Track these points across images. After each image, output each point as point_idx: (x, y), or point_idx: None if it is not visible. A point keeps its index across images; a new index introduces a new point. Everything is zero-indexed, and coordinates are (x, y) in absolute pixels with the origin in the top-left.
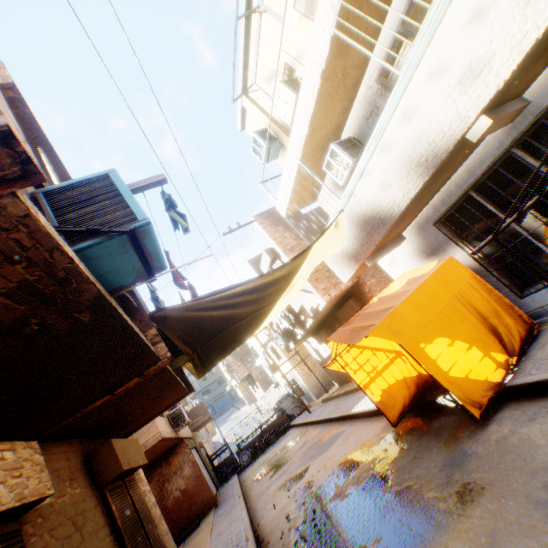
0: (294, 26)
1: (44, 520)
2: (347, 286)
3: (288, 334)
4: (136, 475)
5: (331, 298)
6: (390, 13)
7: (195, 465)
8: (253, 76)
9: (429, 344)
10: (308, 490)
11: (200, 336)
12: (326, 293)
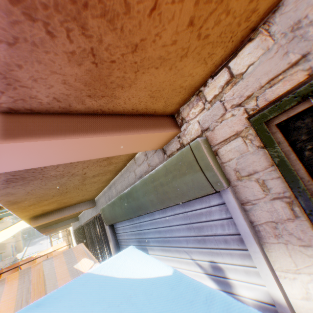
0: None
1: None
2: None
3: None
4: None
5: None
6: None
7: None
8: None
9: None
10: None
11: None
12: None
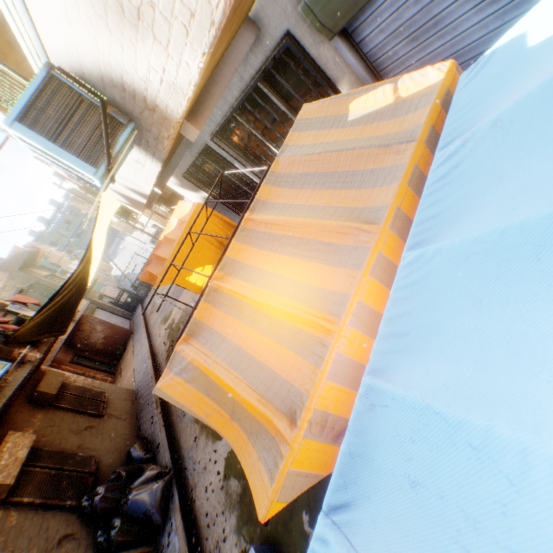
0: None
1: (39, 437)
2: None
3: (125, 211)
4: (65, 379)
5: None
6: None
7: (104, 323)
8: None
9: (191, 276)
10: (172, 327)
11: (49, 325)
12: None
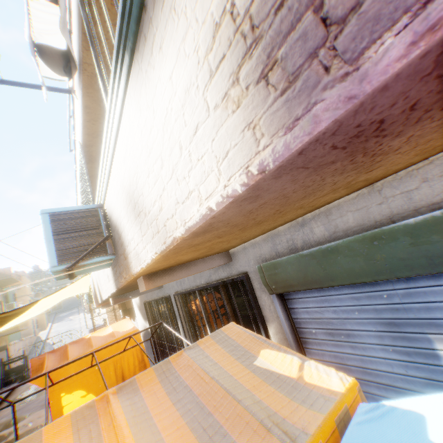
0: None
1: None
2: None
3: None
4: None
5: None
6: None
7: None
8: None
9: (69, 393)
10: None
11: None
12: None
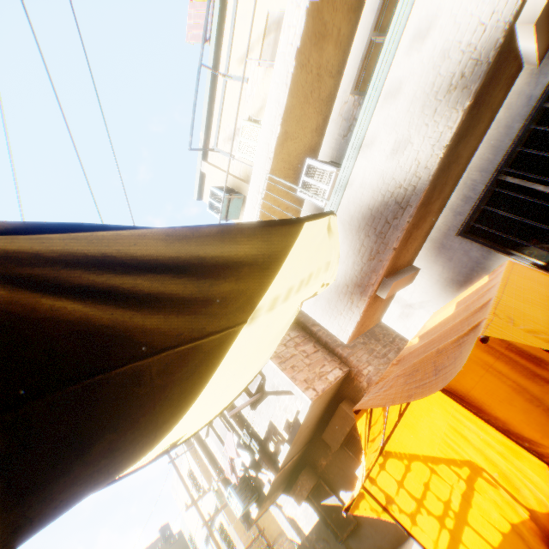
0: (258, 79)
1: None
2: (337, 377)
3: (248, 486)
4: None
5: (318, 394)
6: (360, 27)
7: None
8: (215, 140)
9: None
10: None
11: None
12: (309, 386)
